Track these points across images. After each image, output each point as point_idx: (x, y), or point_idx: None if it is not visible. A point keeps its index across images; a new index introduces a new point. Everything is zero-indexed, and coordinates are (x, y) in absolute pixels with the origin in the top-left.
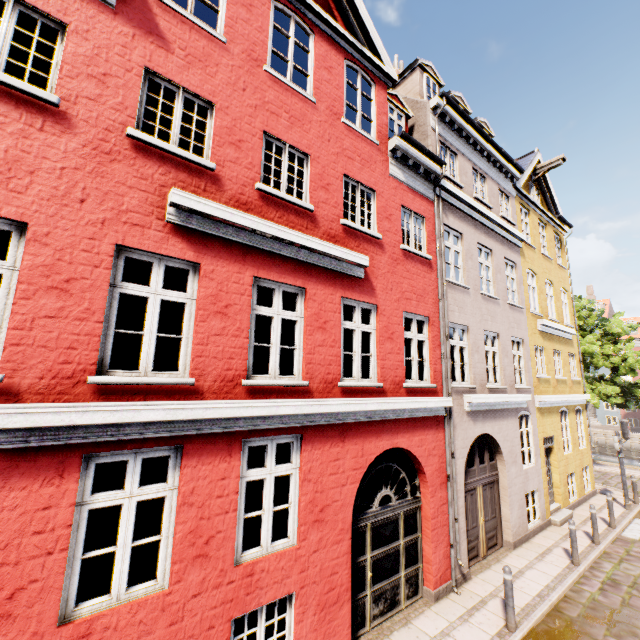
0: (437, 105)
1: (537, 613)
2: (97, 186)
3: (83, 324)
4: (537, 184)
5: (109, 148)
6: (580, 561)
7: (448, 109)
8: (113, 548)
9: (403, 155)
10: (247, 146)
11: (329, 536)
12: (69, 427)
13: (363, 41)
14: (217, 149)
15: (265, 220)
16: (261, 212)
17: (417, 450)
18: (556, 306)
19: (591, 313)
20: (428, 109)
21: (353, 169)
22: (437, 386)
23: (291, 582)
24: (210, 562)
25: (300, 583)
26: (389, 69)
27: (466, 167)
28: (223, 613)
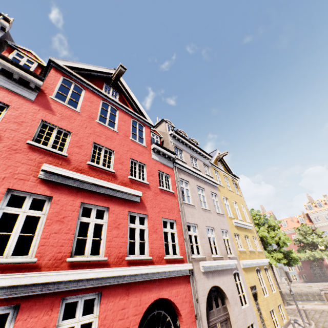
0: (171, 133)
1: None
2: (5, 163)
3: None
4: (221, 161)
5: (16, 148)
6: None
7: (176, 135)
8: None
9: (157, 151)
10: (85, 147)
11: None
12: None
13: (139, 113)
14: (70, 148)
15: (89, 176)
16: (88, 173)
17: (175, 299)
18: (240, 213)
19: (260, 216)
20: (168, 135)
21: (135, 156)
22: (183, 257)
23: None
24: None
25: None
26: (150, 121)
27: (187, 155)
28: None
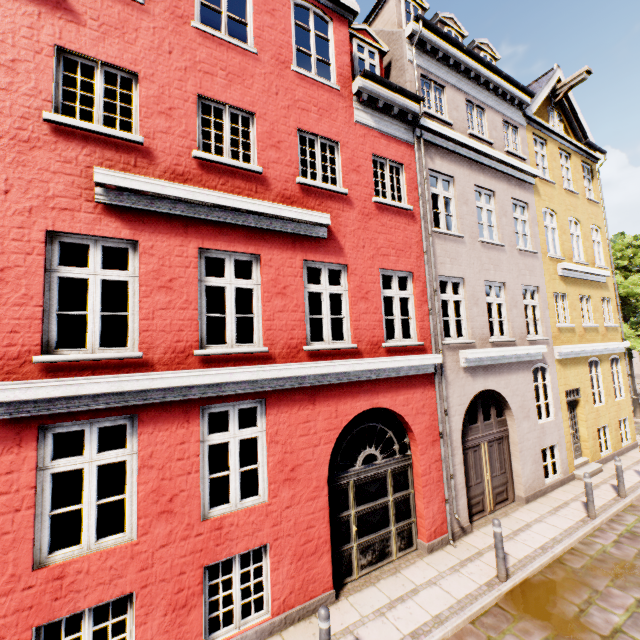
0: (413, 32)
1: (534, 564)
2: (20, 176)
3: (23, 309)
4: (559, 108)
5: (27, 136)
6: (598, 514)
7: (428, 35)
8: (79, 506)
9: (370, 97)
10: (179, 113)
11: (303, 493)
12: (19, 402)
13: None
14: (145, 121)
15: (202, 189)
16: (201, 181)
17: (402, 409)
18: (584, 247)
19: (638, 251)
20: (404, 39)
21: (309, 121)
22: (425, 344)
23: (263, 535)
24: (176, 517)
25: (273, 536)
26: None
27: (457, 100)
28: (193, 561)
